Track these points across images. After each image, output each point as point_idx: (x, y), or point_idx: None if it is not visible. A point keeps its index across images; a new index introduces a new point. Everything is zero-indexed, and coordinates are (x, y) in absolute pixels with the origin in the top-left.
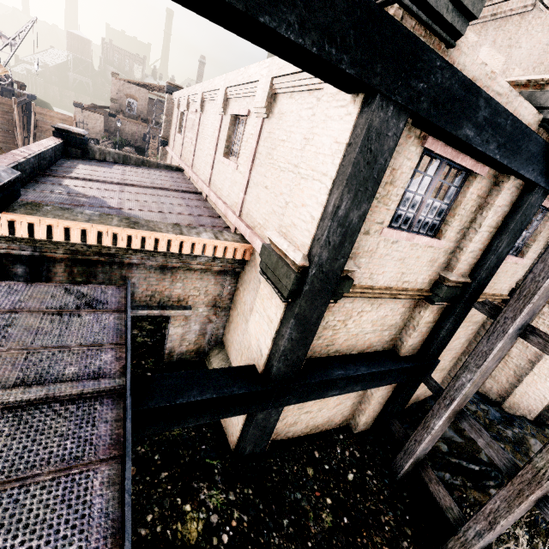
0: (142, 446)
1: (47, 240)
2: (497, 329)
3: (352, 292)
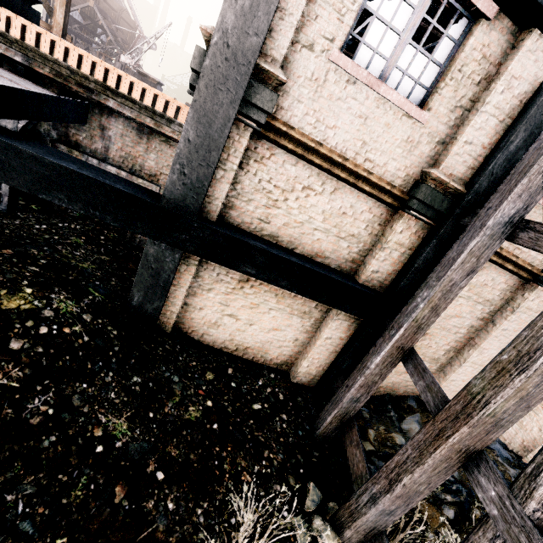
0: (39, 251)
1: (36, 51)
2: (475, 226)
3: (290, 137)
